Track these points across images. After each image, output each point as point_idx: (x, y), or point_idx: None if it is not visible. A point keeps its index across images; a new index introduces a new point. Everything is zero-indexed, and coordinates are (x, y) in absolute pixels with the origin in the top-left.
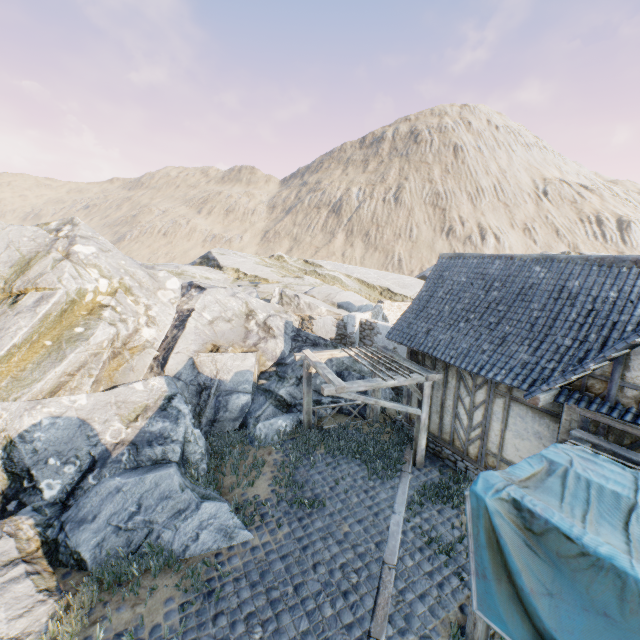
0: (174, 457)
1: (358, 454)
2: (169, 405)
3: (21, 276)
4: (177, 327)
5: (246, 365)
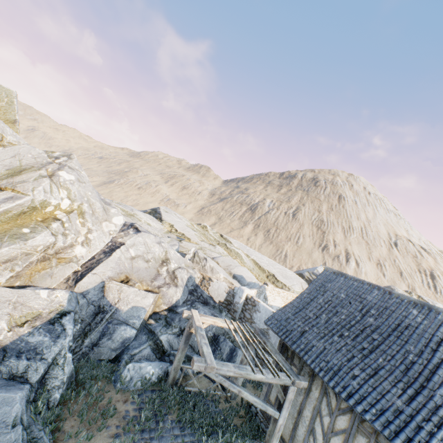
0: (33, 377)
1: (206, 435)
2: (59, 320)
3: (9, 178)
4: (105, 253)
5: (144, 302)
